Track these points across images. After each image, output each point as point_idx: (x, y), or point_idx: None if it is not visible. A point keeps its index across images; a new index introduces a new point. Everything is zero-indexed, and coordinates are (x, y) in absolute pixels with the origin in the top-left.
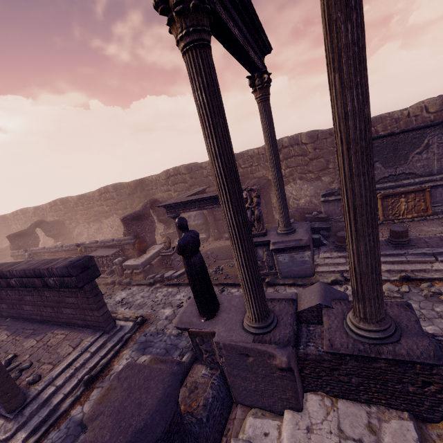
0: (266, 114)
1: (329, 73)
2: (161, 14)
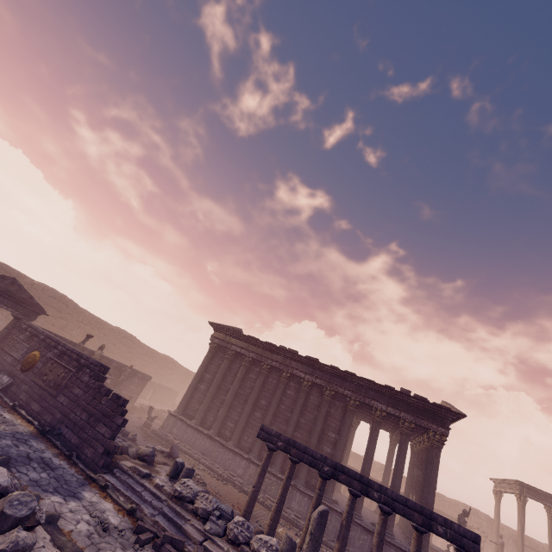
0: (499, 507)
1: (549, 532)
2: (518, 497)
